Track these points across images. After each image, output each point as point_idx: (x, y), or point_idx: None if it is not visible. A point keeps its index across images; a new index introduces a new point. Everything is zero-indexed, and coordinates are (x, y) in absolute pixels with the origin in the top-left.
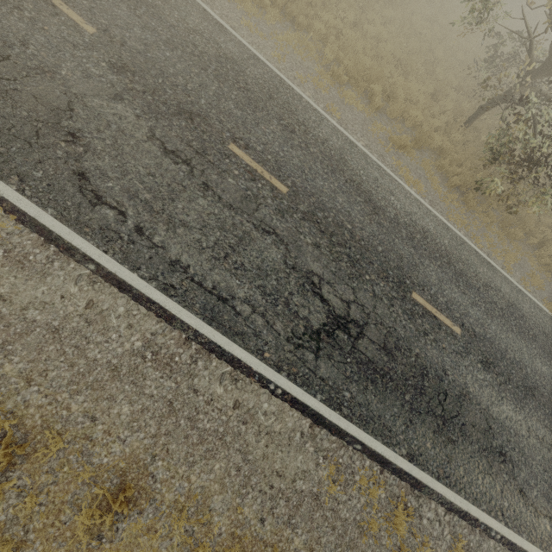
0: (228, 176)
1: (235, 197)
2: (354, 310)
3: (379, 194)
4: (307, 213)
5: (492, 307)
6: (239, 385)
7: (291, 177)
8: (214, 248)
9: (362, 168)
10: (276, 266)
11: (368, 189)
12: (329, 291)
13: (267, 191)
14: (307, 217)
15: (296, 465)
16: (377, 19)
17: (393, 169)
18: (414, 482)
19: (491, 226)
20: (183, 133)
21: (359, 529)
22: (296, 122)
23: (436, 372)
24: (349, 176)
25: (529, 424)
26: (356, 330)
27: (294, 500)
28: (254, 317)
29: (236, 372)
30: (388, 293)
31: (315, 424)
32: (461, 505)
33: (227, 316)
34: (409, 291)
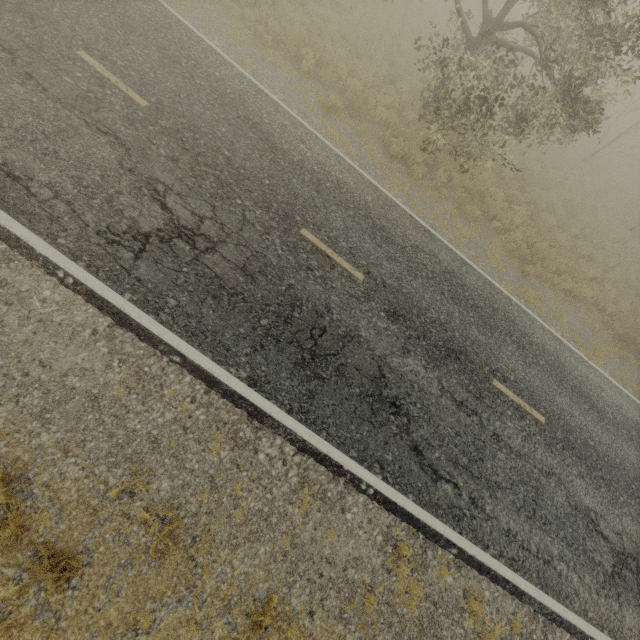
0: (65, 75)
1: (67, 94)
2: (209, 226)
3: (283, 138)
4: (169, 129)
5: (419, 267)
6: (13, 266)
7: (159, 96)
8: (19, 130)
9: (267, 113)
10: (106, 164)
11: (269, 131)
12: (177, 202)
13: (118, 100)
14: (168, 133)
15: (74, 360)
16: (326, 2)
17: (317, 127)
18: (253, 410)
19: (442, 202)
20: (15, 27)
21: (152, 444)
22: (185, 56)
23: (316, 307)
24: (245, 114)
25: (444, 385)
26: (206, 245)
27: (58, 395)
28: (54, 203)
29: (13, 252)
30: (265, 222)
31: (118, 326)
32: (318, 446)
33: (14, 193)
34: (297, 227)
